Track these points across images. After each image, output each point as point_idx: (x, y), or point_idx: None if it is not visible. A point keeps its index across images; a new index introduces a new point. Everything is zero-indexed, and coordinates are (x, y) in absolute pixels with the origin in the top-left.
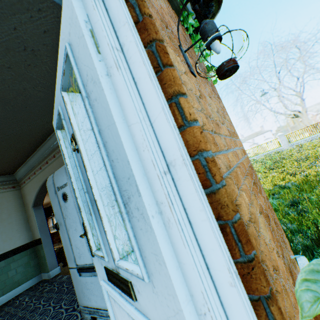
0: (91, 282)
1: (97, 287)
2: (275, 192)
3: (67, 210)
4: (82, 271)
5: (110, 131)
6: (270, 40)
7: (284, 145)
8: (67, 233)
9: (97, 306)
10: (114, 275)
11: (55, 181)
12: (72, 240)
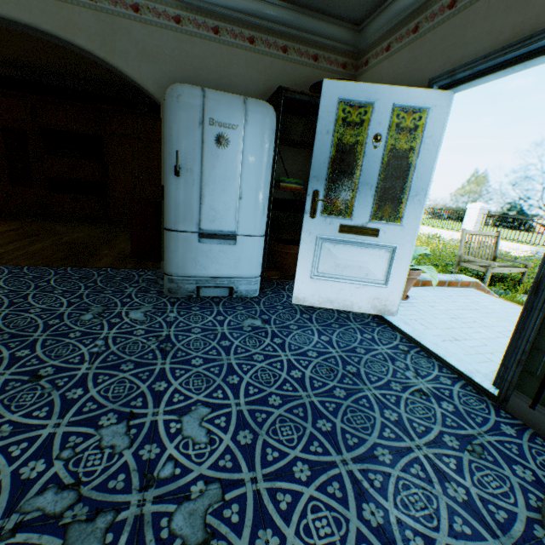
0: (220, 251)
1: (228, 256)
2: None
3: (218, 160)
4: (211, 238)
5: (426, 168)
6: None
7: None
8: (200, 188)
9: (216, 275)
10: (358, 228)
11: (210, 109)
12: (207, 199)
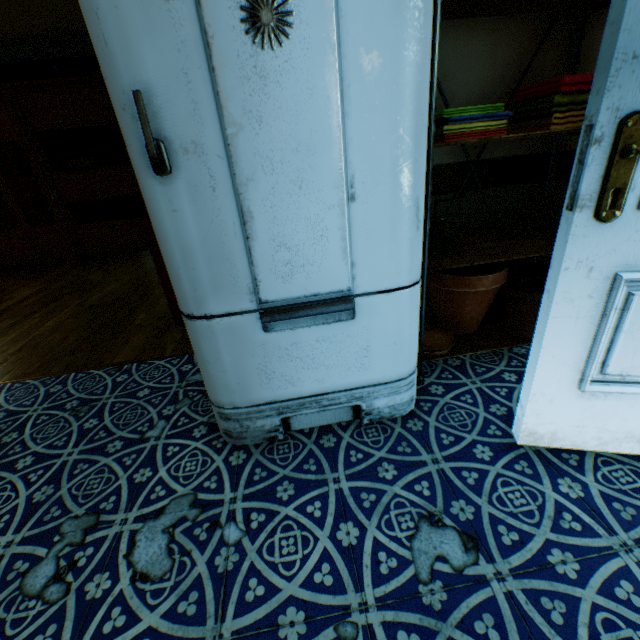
0: (319, 340)
1: (339, 348)
2: None
3: (266, 92)
4: (290, 317)
5: None
6: None
7: None
8: (234, 194)
9: (319, 390)
10: None
11: None
12: (261, 222)
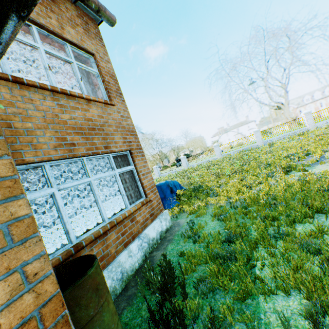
0: None
1: None
2: (223, 211)
3: None
4: None
5: None
6: (260, 25)
7: (259, 142)
8: None
9: None
10: None
11: None
12: None
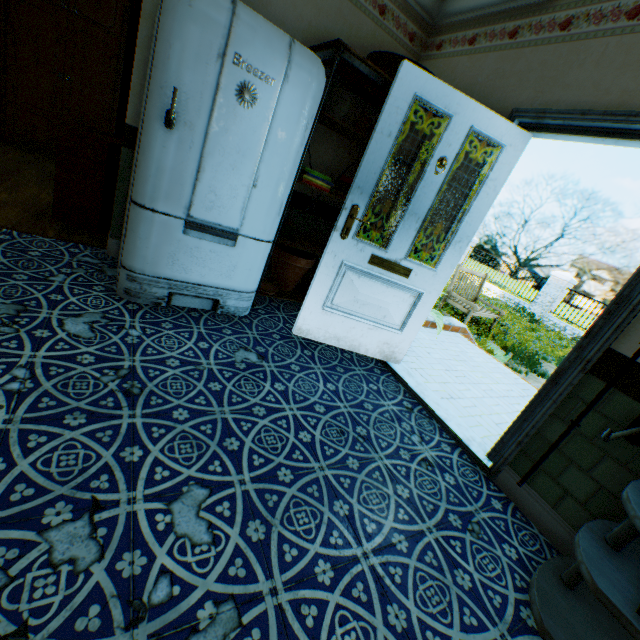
0: (212, 251)
1: (221, 260)
2: None
3: (235, 122)
4: (202, 231)
5: (479, 214)
6: None
7: None
8: (200, 156)
9: (200, 282)
10: (391, 263)
11: (240, 37)
12: (208, 176)
